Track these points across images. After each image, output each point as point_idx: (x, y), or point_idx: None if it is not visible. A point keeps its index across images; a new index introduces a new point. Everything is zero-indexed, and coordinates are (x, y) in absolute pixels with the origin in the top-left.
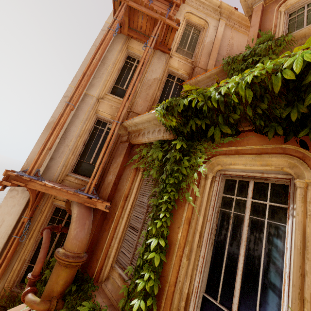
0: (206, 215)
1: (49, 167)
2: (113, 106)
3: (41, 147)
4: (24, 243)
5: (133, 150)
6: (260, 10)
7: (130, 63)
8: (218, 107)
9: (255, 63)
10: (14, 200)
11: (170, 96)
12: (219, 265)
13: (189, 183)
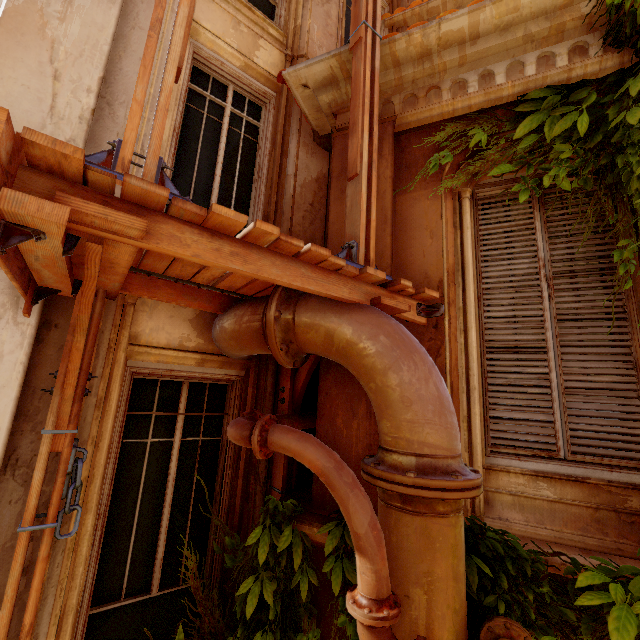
0: None
1: None
2: (242, 23)
3: (148, 45)
4: (62, 545)
5: (403, 149)
6: None
7: None
8: None
9: None
10: None
11: None
12: None
13: None
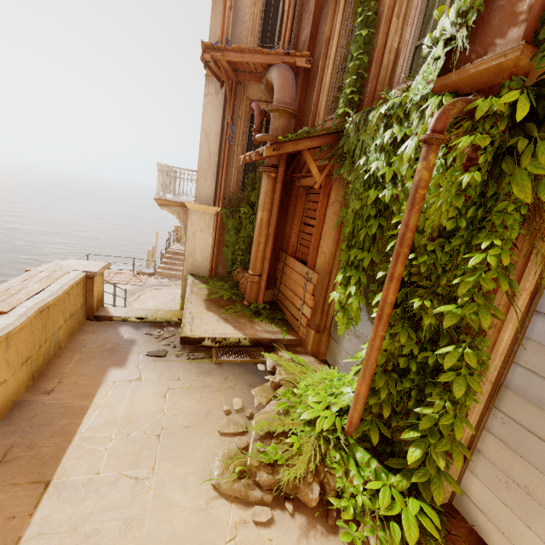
0: None
1: None
2: None
3: (222, 7)
4: (234, 150)
5: None
6: None
7: None
8: None
9: None
10: (212, 106)
11: None
12: (433, 5)
13: None
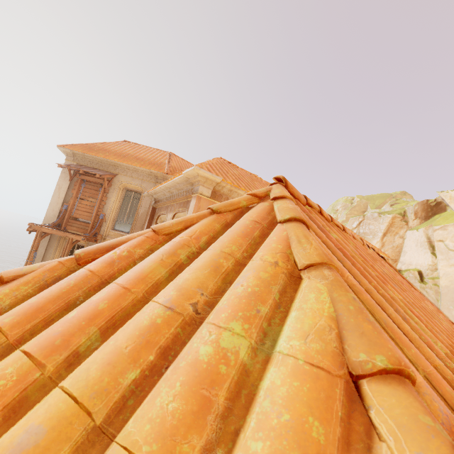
0: None
1: None
2: None
3: None
4: None
5: None
6: (149, 217)
7: (71, 250)
8: None
9: None
10: None
11: None
12: None
13: None
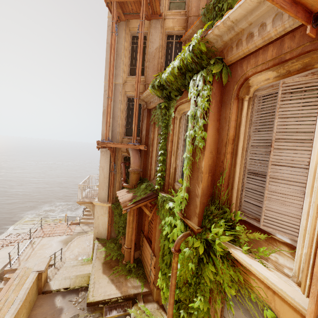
0: (179, 136)
1: (113, 136)
2: (134, 84)
3: (105, 126)
4: (116, 175)
5: (151, 113)
6: None
7: (135, 42)
8: (167, 84)
9: (221, 9)
10: (104, 156)
11: (173, 57)
12: None
13: (170, 124)
